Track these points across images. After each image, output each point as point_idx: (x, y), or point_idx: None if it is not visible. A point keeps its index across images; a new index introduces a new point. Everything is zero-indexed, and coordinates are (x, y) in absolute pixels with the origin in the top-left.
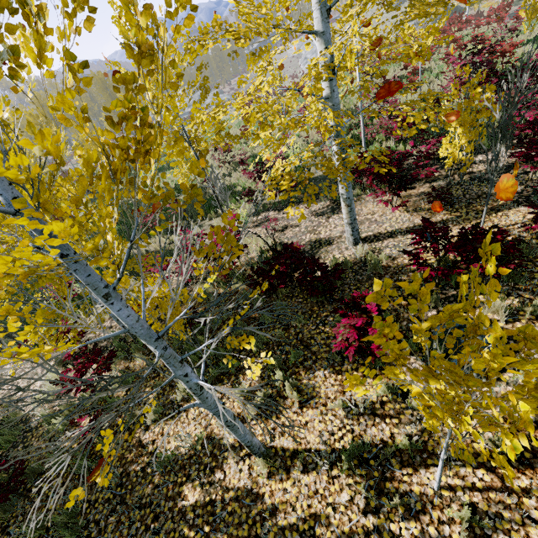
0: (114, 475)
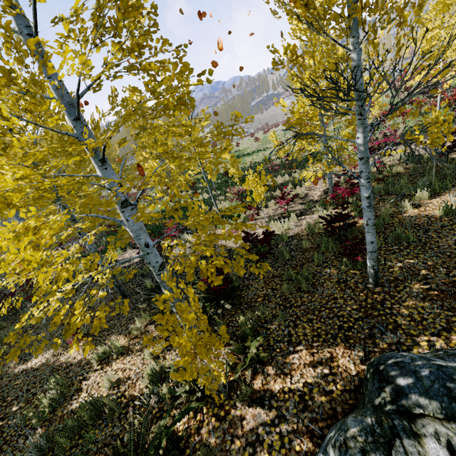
0: (409, 222)
